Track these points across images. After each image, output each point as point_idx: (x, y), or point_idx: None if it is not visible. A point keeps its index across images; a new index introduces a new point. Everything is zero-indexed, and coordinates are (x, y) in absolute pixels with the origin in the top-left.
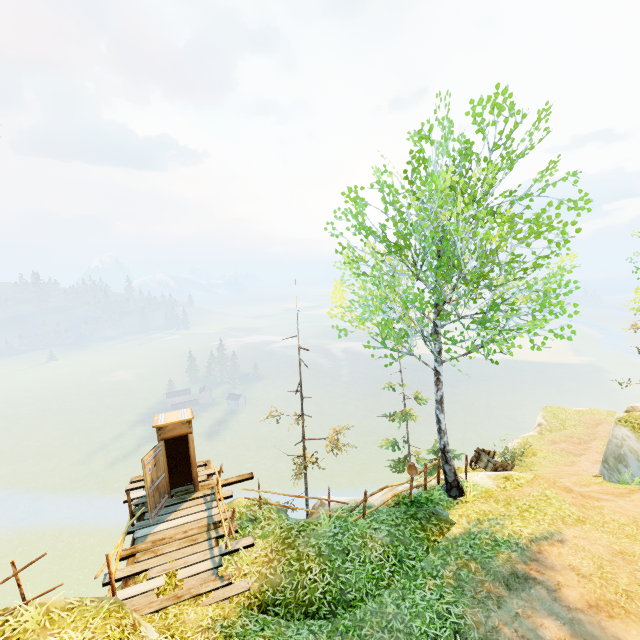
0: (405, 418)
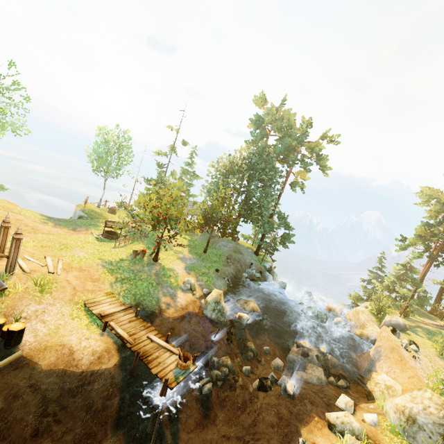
0: None
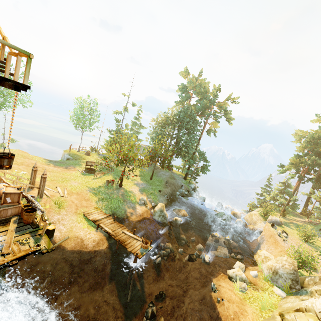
0: (1, 145)
